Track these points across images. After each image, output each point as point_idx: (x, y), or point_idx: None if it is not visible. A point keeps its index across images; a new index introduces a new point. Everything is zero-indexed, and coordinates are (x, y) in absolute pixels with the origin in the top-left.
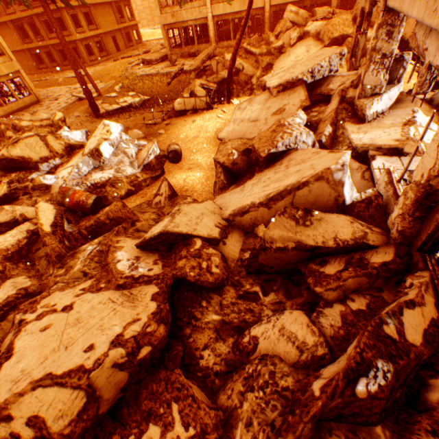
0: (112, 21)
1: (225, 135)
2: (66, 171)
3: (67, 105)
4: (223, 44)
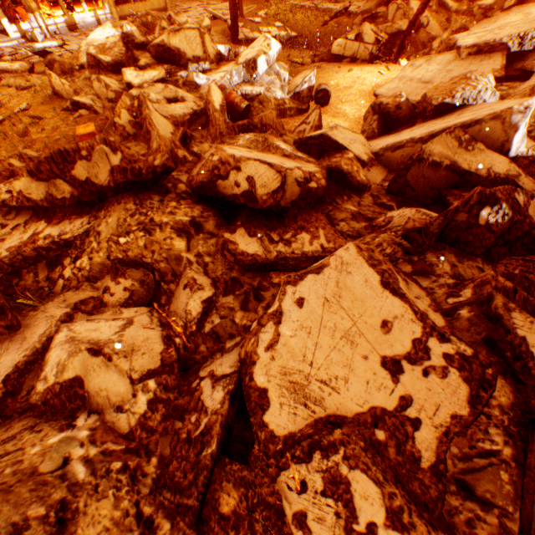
0: None
1: (384, 92)
2: (218, 76)
3: (199, 21)
4: None
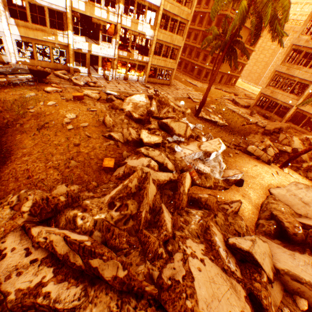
0: (228, 69)
1: (276, 193)
2: (187, 151)
3: (181, 97)
4: (290, 124)
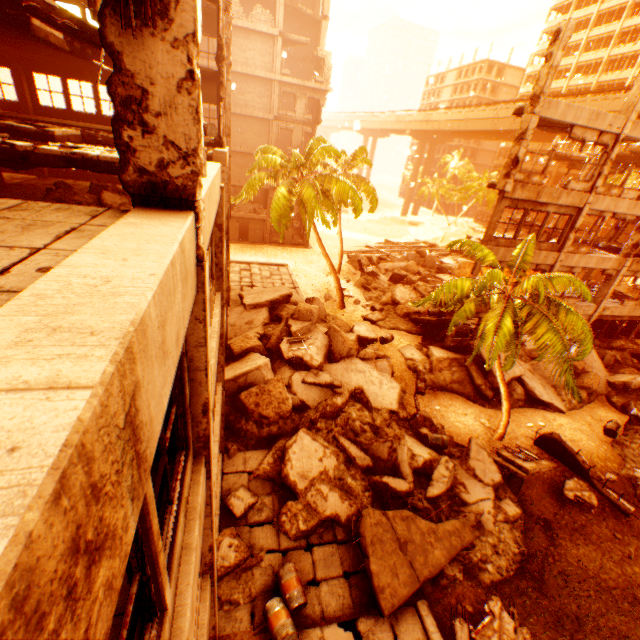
0: None
1: (561, 405)
2: None
3: None
4: None
